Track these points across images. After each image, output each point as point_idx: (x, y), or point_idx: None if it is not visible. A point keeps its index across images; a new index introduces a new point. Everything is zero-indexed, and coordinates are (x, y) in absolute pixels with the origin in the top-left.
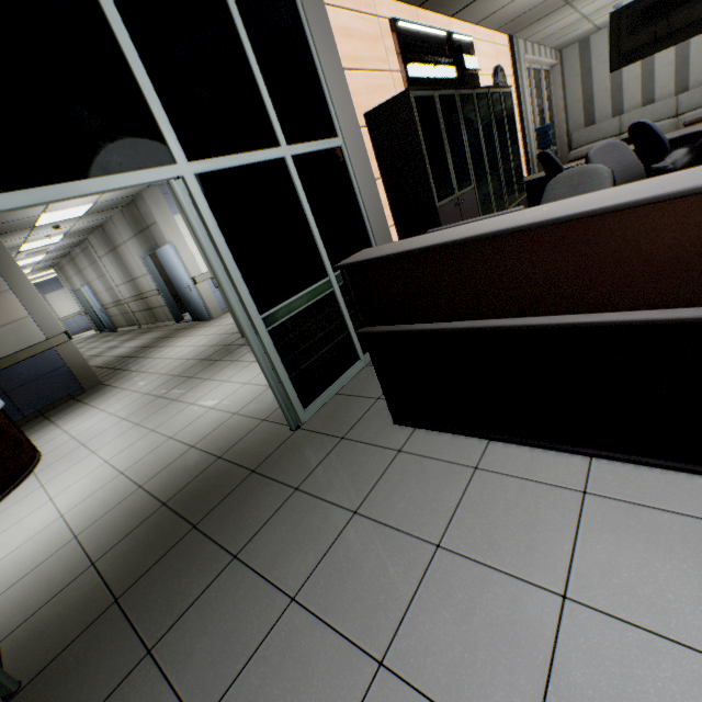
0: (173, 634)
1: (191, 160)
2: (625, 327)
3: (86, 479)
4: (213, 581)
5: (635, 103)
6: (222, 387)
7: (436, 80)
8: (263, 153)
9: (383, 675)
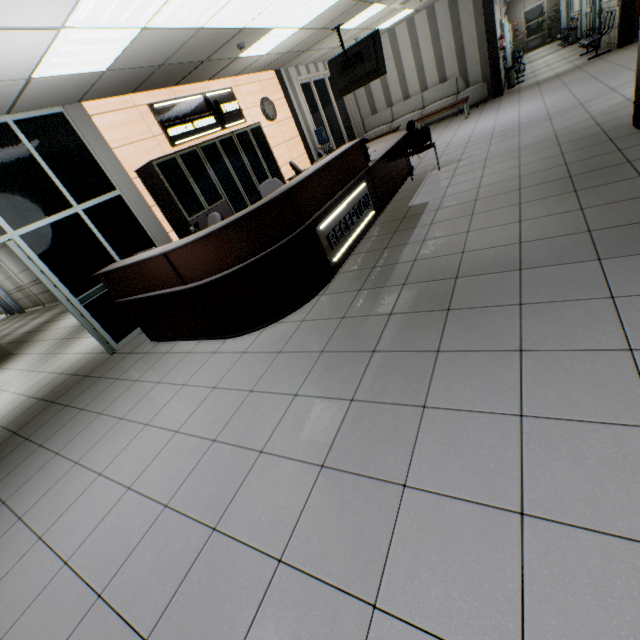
0: (37, 432)
1: (16, 229)
2: (176, 293)
3: (0, 403)
4: (56, 415)
5: (399, 98)
6: (87, 341)
7: (197, 130)
8: (62, 214)
9: (100, 415)
